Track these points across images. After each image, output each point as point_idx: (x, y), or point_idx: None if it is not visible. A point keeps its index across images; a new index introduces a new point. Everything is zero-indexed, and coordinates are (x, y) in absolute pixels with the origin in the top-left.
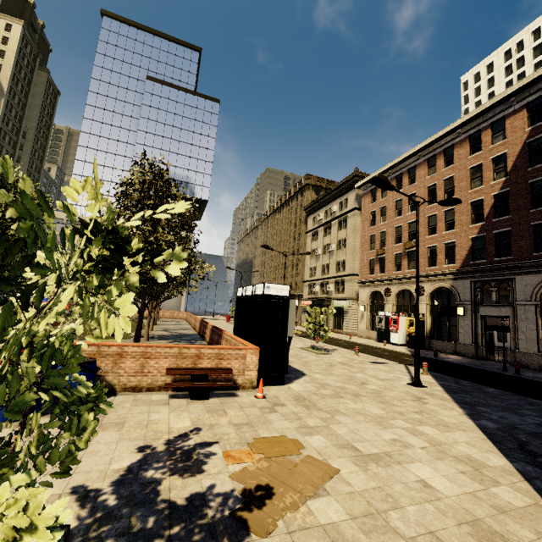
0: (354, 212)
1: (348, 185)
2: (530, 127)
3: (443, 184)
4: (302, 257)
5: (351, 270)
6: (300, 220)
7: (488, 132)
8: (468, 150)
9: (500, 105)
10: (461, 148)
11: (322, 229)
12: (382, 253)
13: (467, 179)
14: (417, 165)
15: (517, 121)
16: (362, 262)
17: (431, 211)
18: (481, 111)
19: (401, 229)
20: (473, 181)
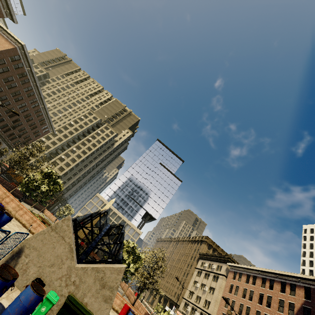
0: (223, 277)
1: (224, 259)
2: (304, 299)
3: (266, 297)
4: (188, 281)
5: (211, 312)
6: (195, 257)
7: (288, 286)
8: (280, 288)
9: (294, 278)
10: (277, 284)
11: (204, 273)
12: (230, 314)
13: (277, 303)
14: (257, 277)
15: (300, 291)
16: (218, 310)
17: (258, 308)
18: (286, 274)
19: (243, 306)
20: (280, 307)
